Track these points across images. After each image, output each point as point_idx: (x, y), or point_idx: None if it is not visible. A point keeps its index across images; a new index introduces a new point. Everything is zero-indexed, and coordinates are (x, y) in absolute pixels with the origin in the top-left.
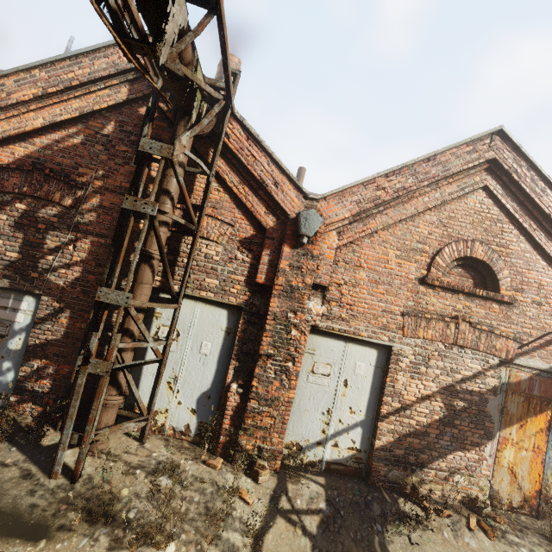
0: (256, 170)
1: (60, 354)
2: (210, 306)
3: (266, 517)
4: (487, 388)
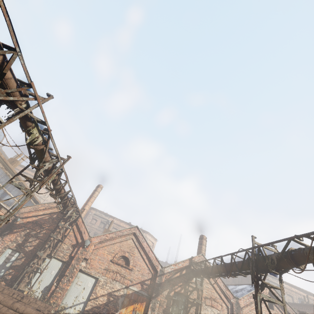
0: (81, 229)
1: (18, 269)
2: (58, 261)
3: None
4: (120, 294)
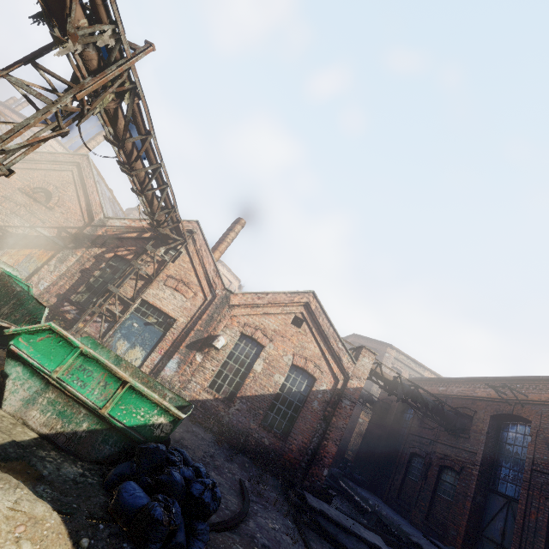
0: None
1: None
2: None
3: None
4: (16, 233)
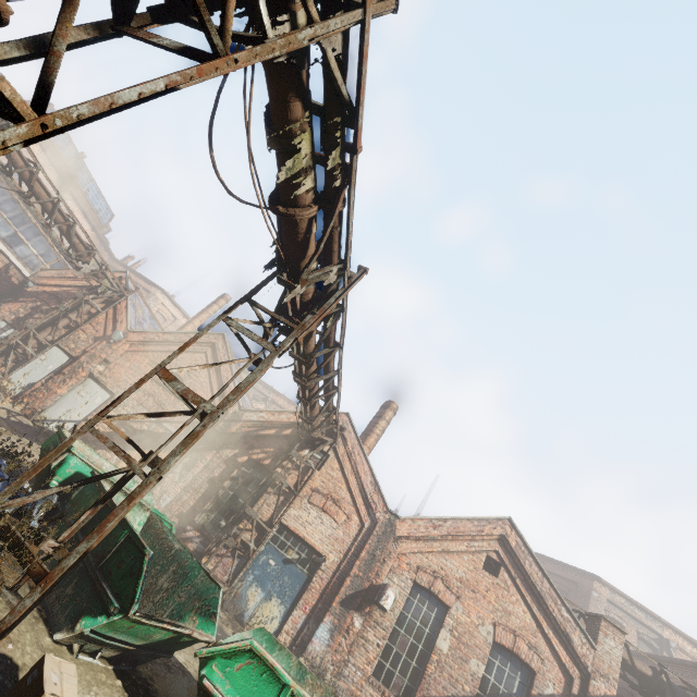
0: (119, 316)
1: (3, 349)
2: (65, 354)
3: (3, 407)
4: (141, 429)
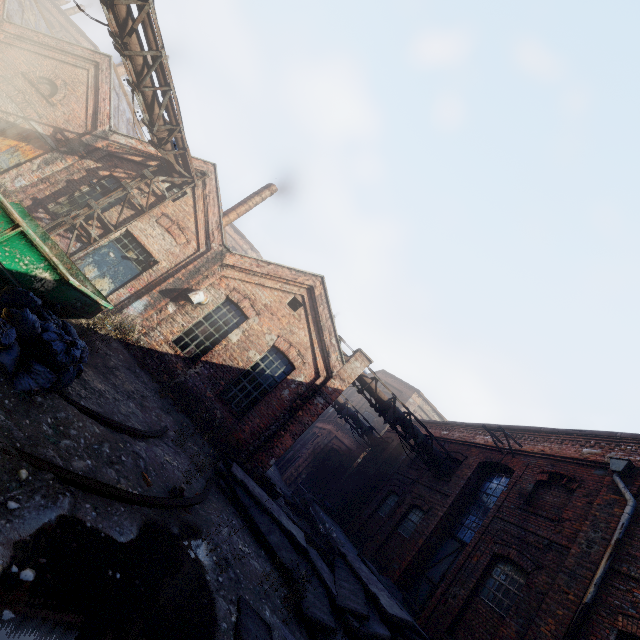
0: None
1: None
2: None
3: None
4: (7, 120)
